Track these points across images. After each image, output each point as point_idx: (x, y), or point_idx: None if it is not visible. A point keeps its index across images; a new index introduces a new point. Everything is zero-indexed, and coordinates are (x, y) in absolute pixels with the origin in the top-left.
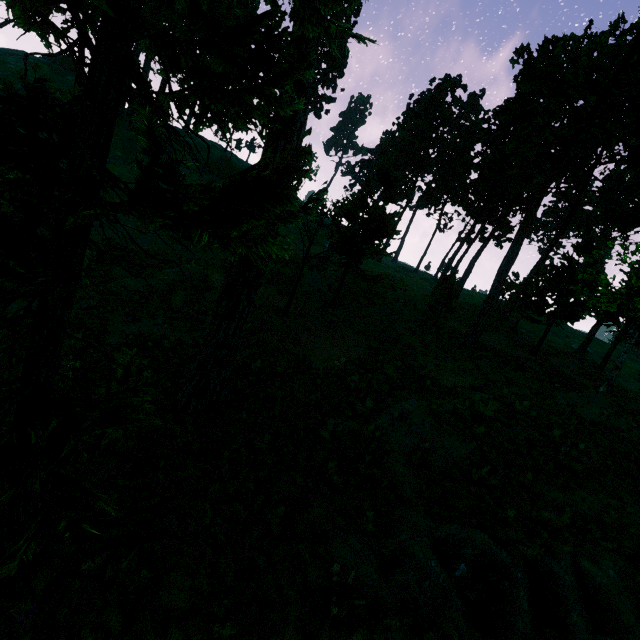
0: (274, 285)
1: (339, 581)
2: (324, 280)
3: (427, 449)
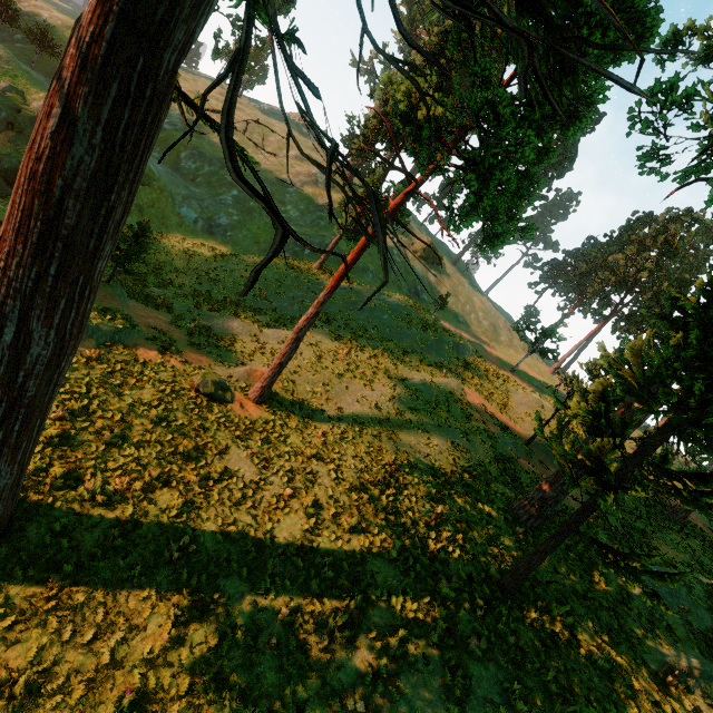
0: (494, 401)
1: (674, 665)
2: (532, 404)
3: (686, 611)
